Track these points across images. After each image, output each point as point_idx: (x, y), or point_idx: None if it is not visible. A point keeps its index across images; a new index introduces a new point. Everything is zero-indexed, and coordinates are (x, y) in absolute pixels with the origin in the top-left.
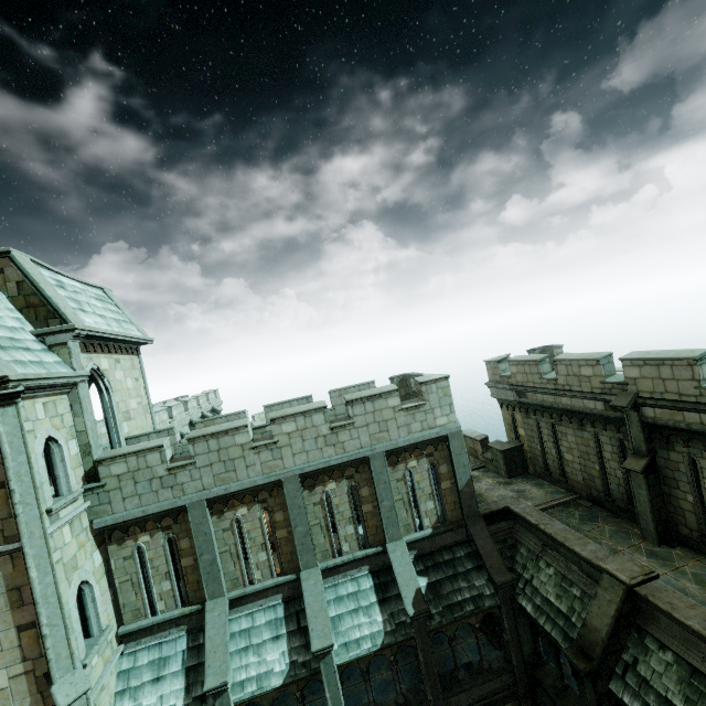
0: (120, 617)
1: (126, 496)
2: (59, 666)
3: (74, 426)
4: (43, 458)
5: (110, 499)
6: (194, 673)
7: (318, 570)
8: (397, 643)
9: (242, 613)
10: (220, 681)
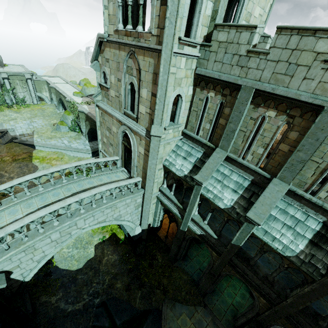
0: (187, 125)
1: (216, 60)
2: (156, 120)
3: None
4: None
5: (209, 58)
6: (196, 169)
7: (286, 187)
8: (298, 267)
9: (228, 167)
10: (200, 180)
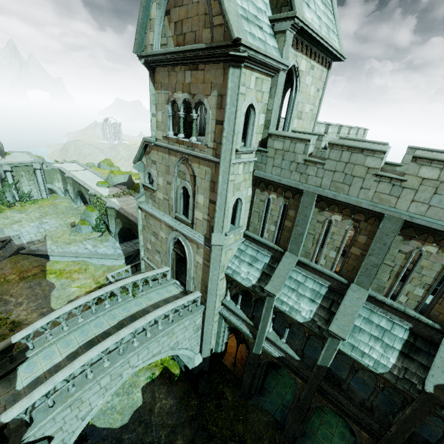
0: (248, 226)
1: (274, 165)
2: (217, 227)
3: (267, 104)
4: (244, 116)
5: (266, 162)
6: (265, 276)
7: (366, 293)
8: (394, 386)
9: (301, 272)
10: (273, 291)
